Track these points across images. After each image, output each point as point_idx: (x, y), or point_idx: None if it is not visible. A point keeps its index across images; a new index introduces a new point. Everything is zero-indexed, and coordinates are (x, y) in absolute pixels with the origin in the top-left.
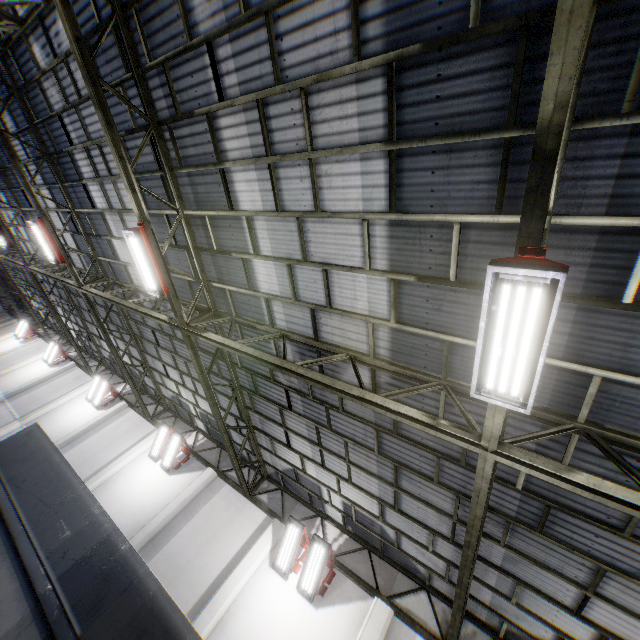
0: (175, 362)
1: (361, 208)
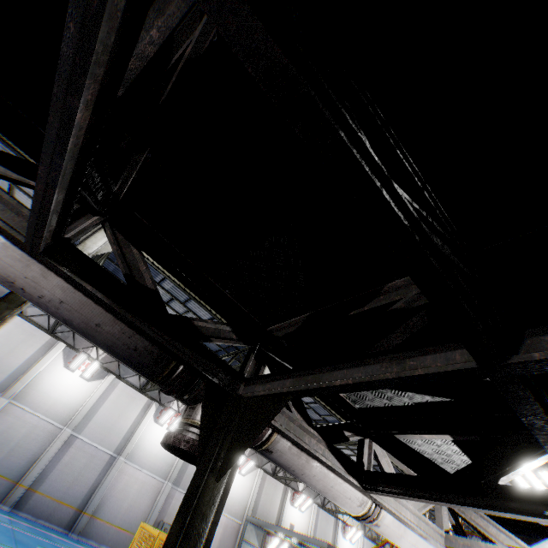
0: None
1: (355, 460)
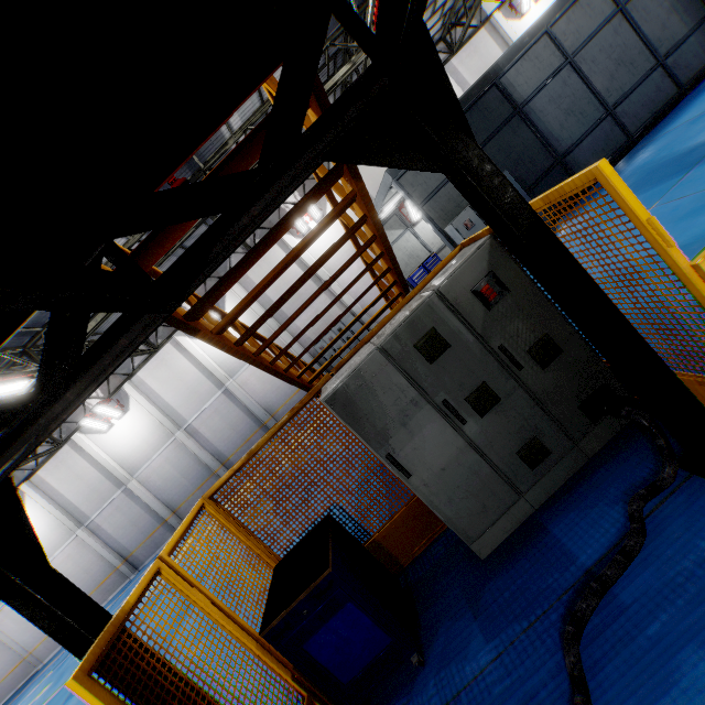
0: None
1: None
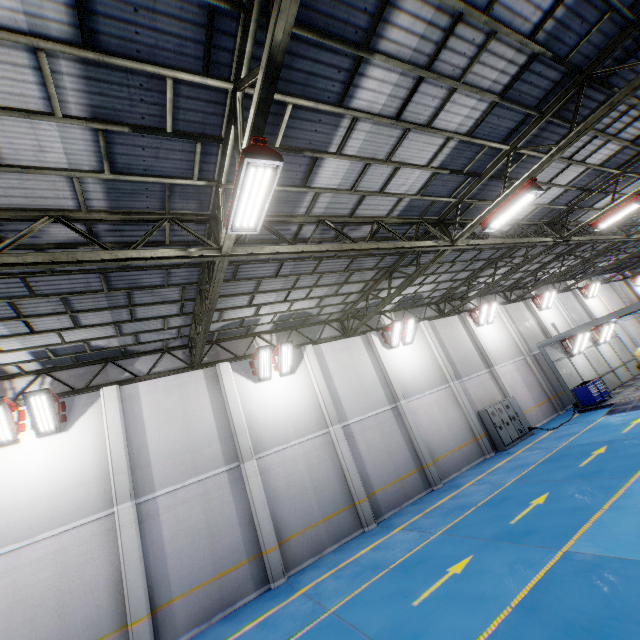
0: (437, 269)
1: None
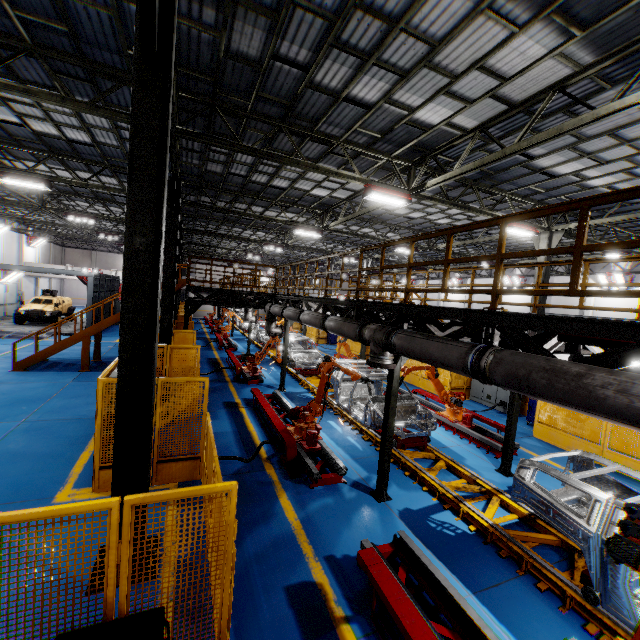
0: None
1: None
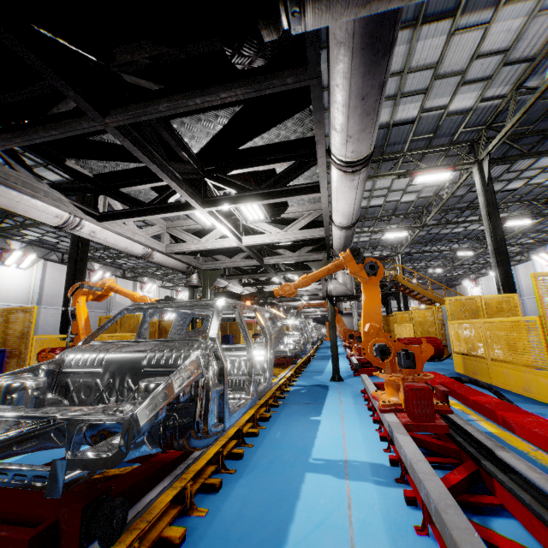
0: None
1: None
